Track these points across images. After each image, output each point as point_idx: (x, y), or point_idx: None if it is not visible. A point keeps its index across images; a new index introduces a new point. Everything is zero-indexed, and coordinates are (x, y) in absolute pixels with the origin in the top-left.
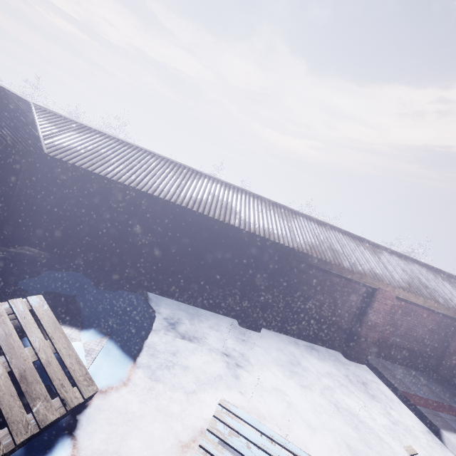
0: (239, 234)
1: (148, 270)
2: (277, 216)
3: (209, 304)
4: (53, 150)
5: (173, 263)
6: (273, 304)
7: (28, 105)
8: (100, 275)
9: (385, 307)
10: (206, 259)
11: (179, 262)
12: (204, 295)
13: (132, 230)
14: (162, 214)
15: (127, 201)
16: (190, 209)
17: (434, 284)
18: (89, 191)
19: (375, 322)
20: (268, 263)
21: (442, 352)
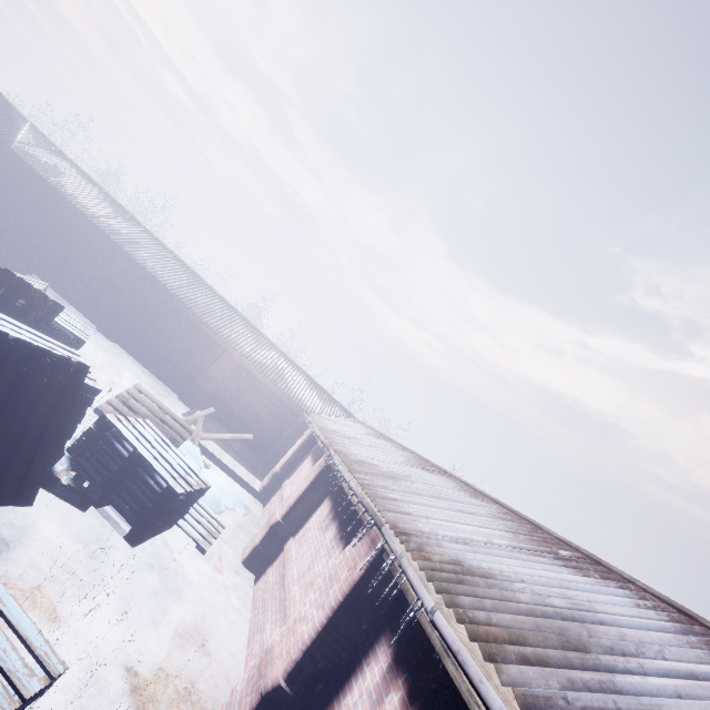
0: (128, 260)
1: (43, 255)
2: (183, 275)
3: (82, 307)
4: (19, 150)
5: (68, 262)
6: (137, 330)
7: (25, 121)
8: (3, 241)
9: (226, 366)
10: (96, 271)
11: (73, 264)
12: (81, 297)
13: (46, 222)
14: (74, 220)
15: (56, 204)
16: (98, 227)
17: (298, 386)
18: (30, 186)
19: (214, 376)
20: (141, 290)
21: (276, 439)
